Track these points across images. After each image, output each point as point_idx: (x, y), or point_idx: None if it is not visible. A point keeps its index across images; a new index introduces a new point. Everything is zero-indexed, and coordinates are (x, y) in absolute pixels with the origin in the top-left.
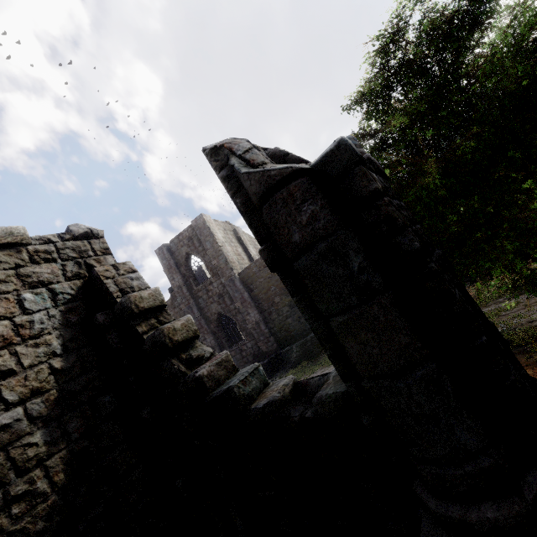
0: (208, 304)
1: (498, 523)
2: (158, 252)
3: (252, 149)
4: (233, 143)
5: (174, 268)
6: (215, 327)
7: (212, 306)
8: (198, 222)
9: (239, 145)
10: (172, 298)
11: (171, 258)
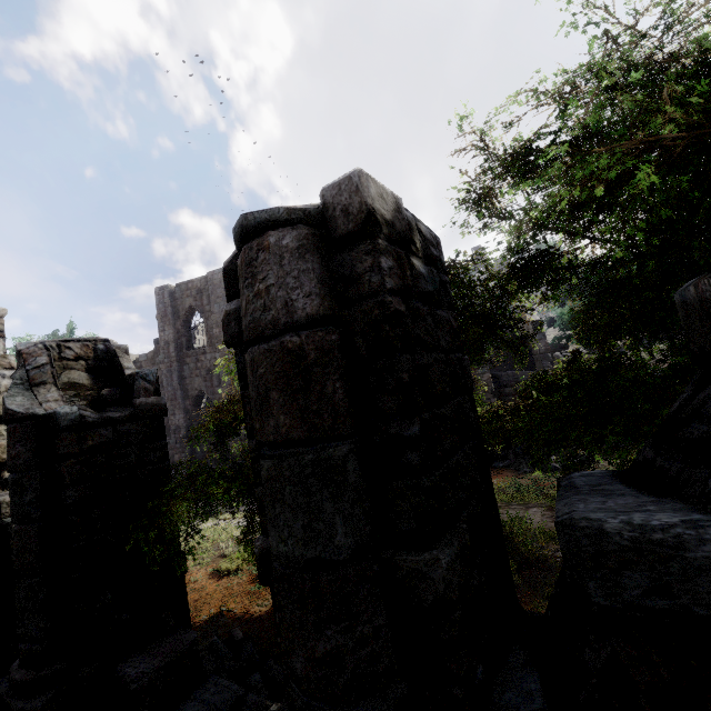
0: (192, 376)
1: (17, 682)
2: (158, 291)
3: (45, 366)
4: (33, 355)
5: (169, 317)
6: (190, 405)
7: (196, 380)
8: (215, 277)
9: (36, 359)
10: (155, 351)
11: (170, 305)
